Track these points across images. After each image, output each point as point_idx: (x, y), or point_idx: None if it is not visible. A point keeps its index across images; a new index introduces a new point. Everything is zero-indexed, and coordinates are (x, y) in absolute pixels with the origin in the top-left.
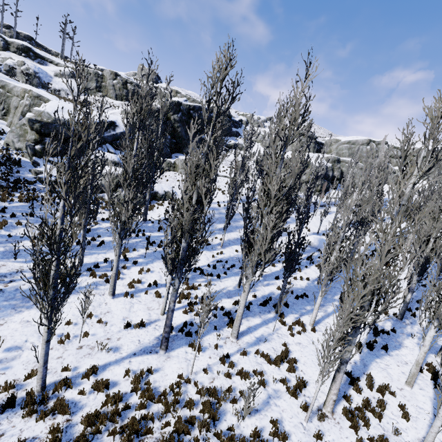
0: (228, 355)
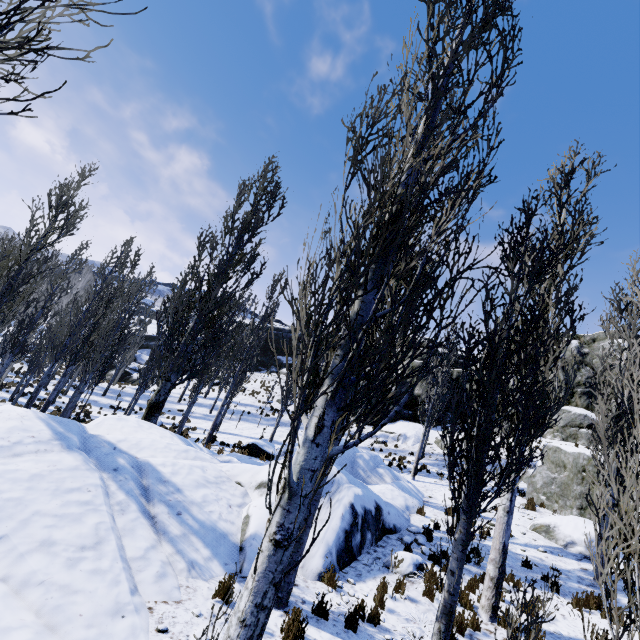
0: None
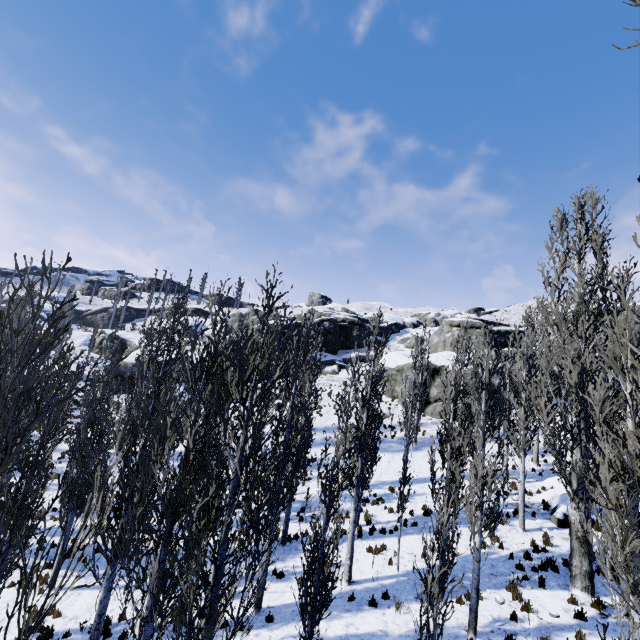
0: None
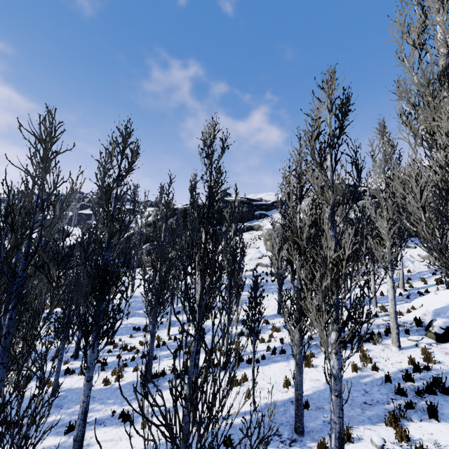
0: None
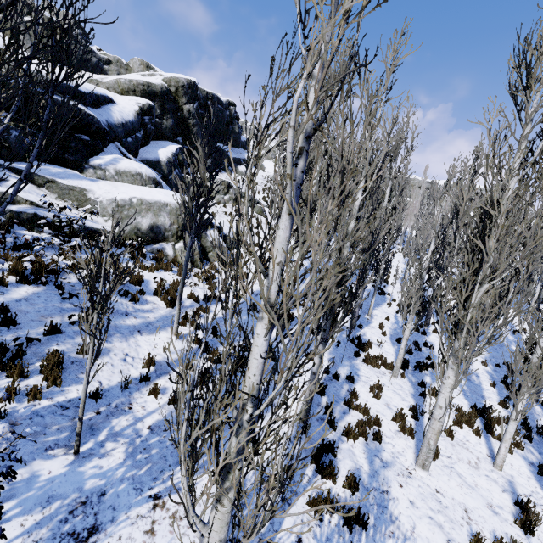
0: None
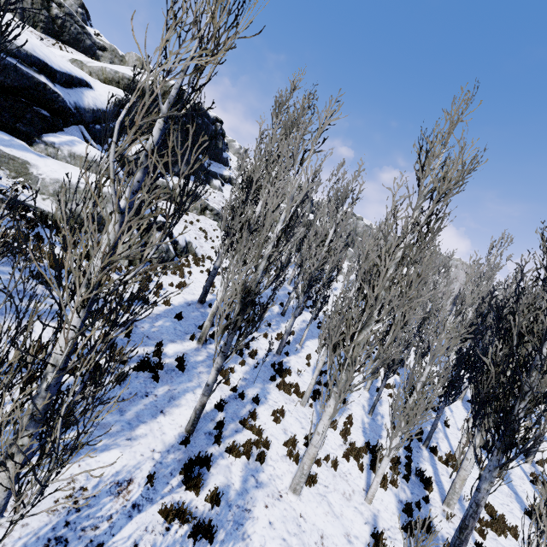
0: (480, 544)
